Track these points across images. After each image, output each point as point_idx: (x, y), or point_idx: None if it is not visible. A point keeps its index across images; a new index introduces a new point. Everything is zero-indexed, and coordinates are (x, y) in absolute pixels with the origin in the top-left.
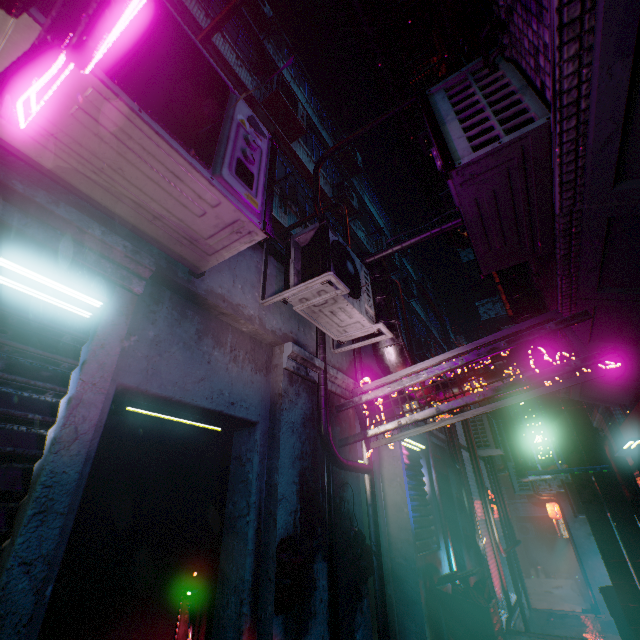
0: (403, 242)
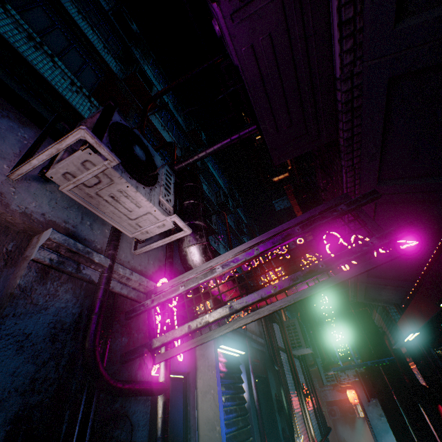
0: (207, 148)
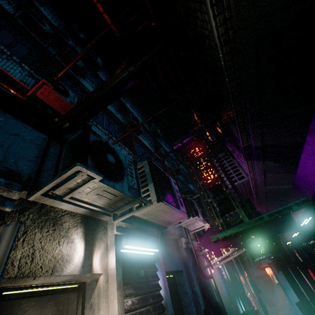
0: None
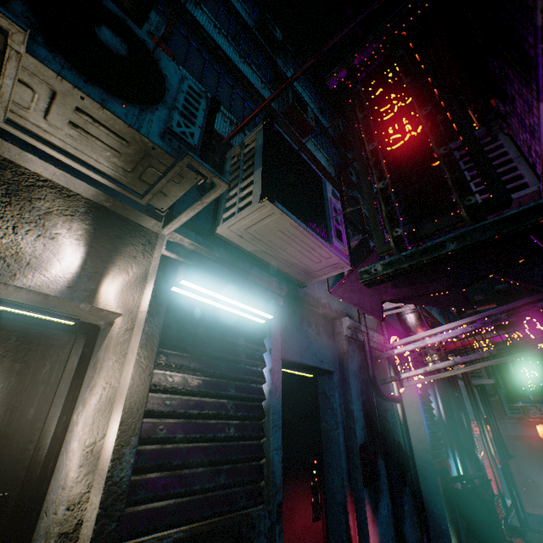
0: None
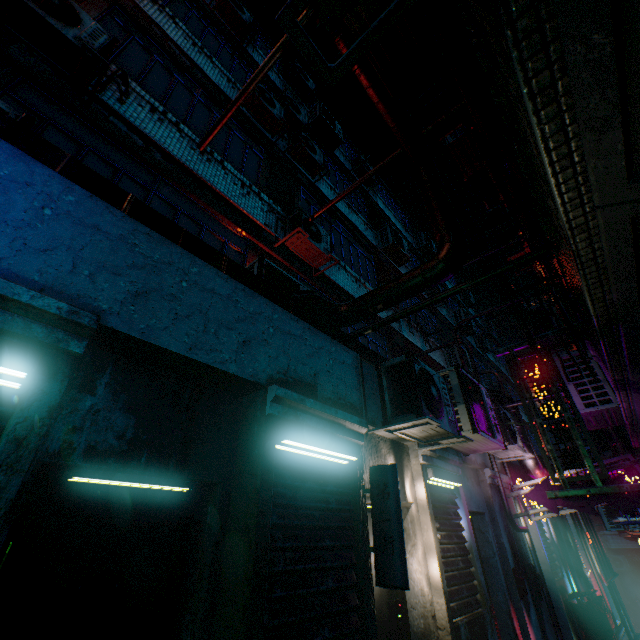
0: None
